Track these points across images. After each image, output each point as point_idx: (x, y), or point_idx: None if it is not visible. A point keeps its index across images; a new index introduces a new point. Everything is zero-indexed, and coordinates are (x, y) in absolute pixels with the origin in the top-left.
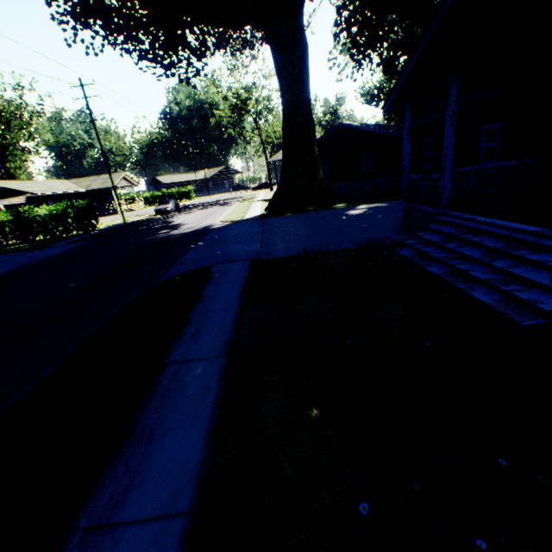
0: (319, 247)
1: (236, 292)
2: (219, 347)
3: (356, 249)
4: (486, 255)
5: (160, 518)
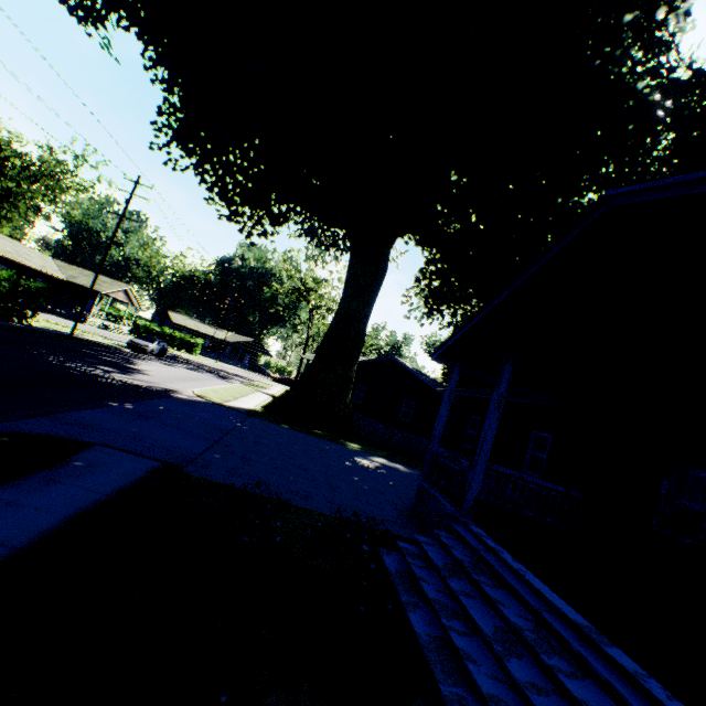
0: (282, 491)
1: (62, 513)
2: None
3: (330, 520)
4: (501, 634)
5: None
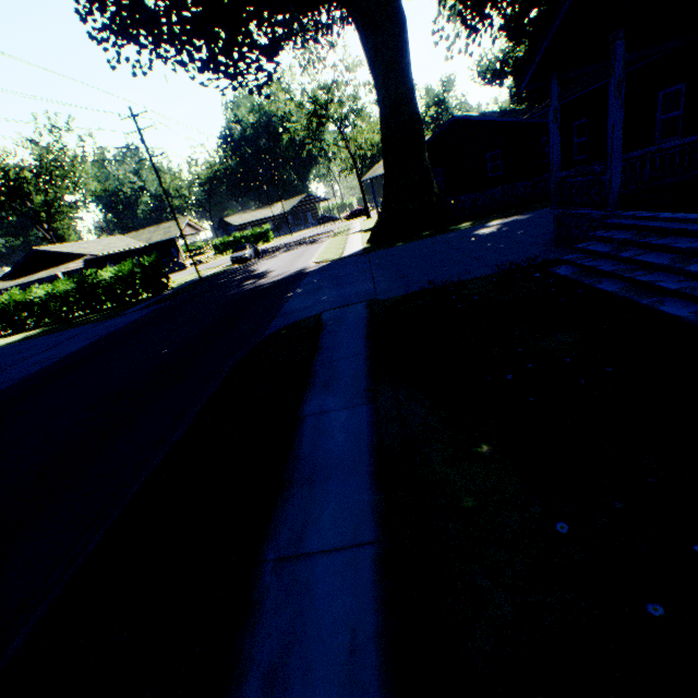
0: (448, 279)
1: (360, 338)
2: (358, 395)
3: (497, 275)
4: (676, 260)
5: (347, 548)
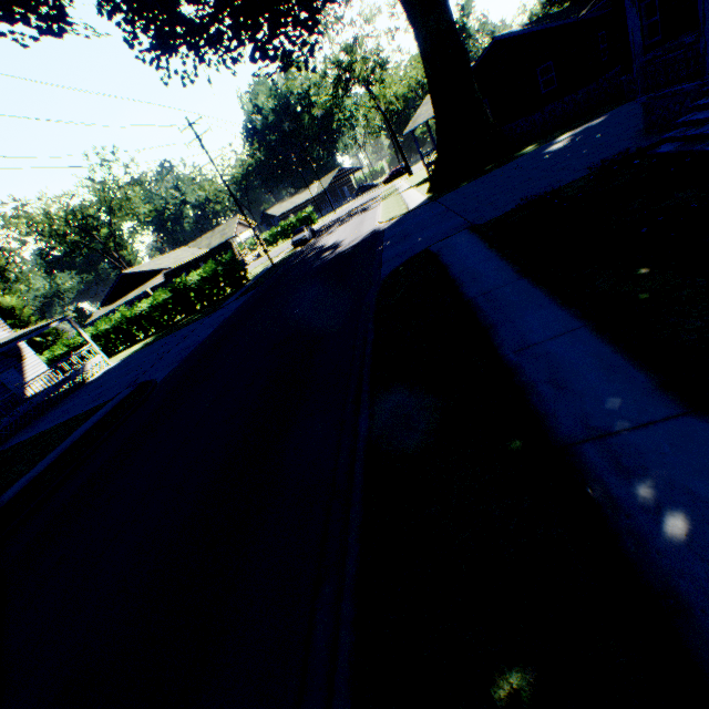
0: (540, 191)
1: (482, 250)
2: (510, 277)
3: (592, 174)
4: None
5: (564, 334)
